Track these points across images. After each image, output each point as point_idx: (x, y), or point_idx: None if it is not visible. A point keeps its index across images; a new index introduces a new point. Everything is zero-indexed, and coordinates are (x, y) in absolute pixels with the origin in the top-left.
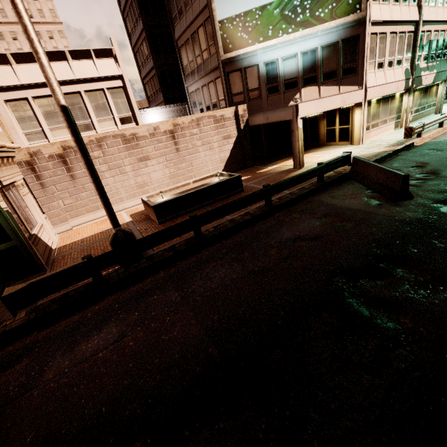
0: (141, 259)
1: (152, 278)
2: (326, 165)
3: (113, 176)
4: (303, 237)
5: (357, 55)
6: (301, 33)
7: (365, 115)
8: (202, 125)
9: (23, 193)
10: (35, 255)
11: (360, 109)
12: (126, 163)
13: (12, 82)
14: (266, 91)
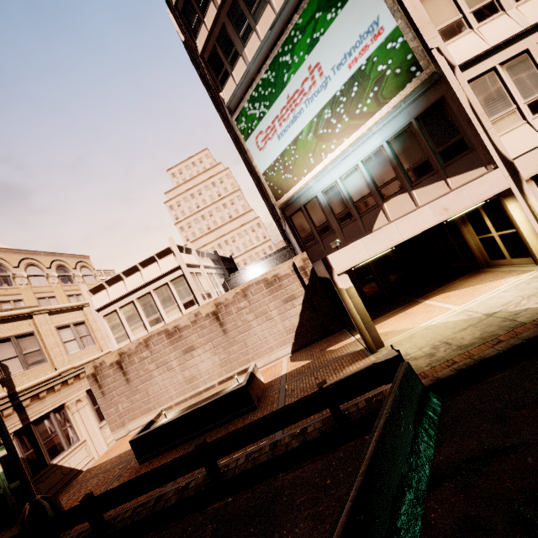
0: None
1: None
2: (329, 389)
3: (161, 374)
4: None
5: (457, 123)
6: (347, 142)
7: (537, 205)
8: (251, 294)
9: (73, 411)
10: None
11: (514, 200)
12: (172, 358)
13: (106, 301)
14: (337, 222)
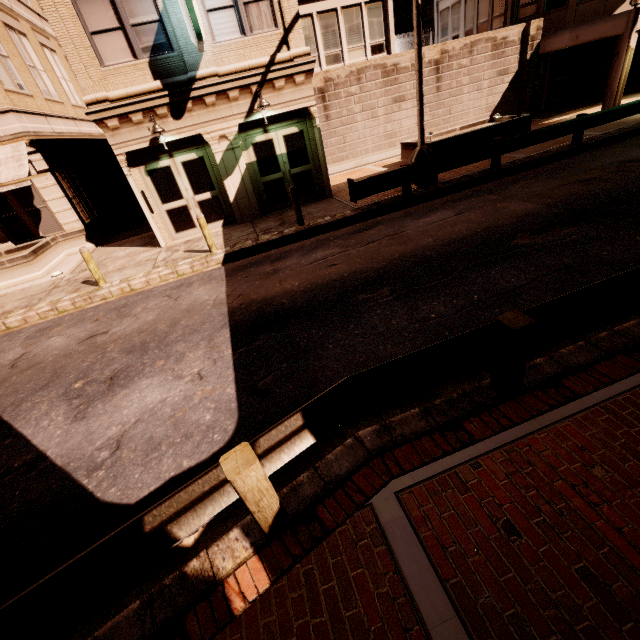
0: (436, 184)
1: (458, 193)
2: None
3: (364, 120)
4: (632, 160)
5: None
6: None
7: None
8: (476, 53)
9: None
10: (328, 179)
11: None
12: (380, 104)
13: None
14: None
